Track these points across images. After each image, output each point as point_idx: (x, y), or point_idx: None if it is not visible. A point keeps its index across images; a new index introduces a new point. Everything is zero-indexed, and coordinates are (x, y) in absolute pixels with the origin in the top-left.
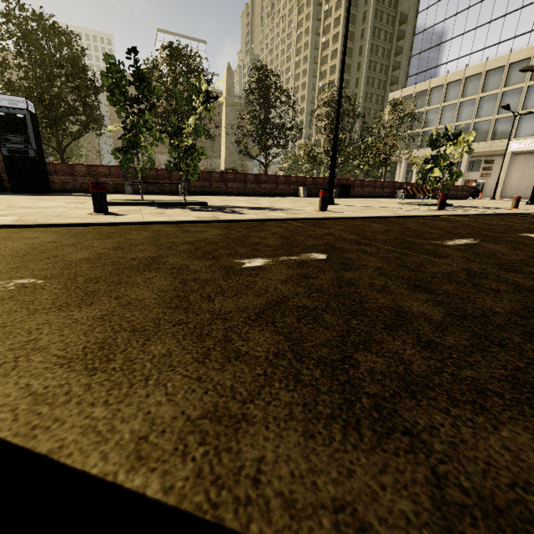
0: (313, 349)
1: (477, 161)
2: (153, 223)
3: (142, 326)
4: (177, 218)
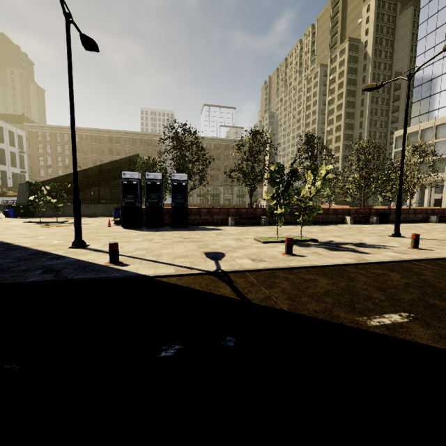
0: None
1: None
2: (339, 265)
3: None
4: (343, 260)
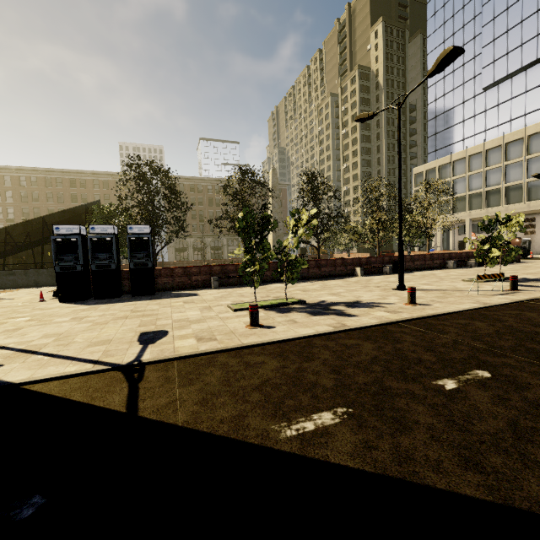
0: None
1: None
2: (309, 336)
3: (464, 445)
4: (317, 328)
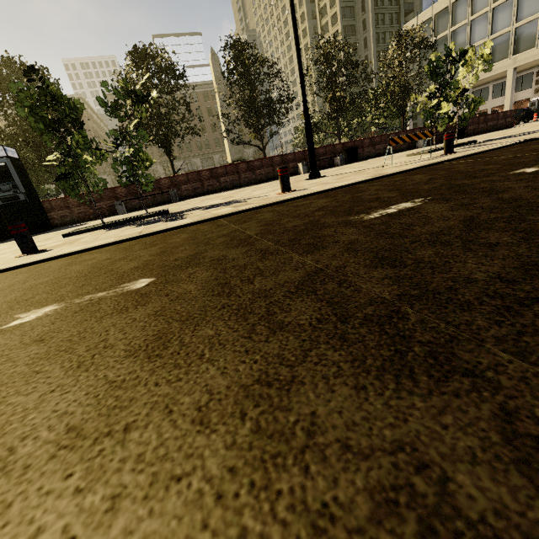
0: None
1: (527, 75)
2: (58, 257)
3: None
4: (93, 243)
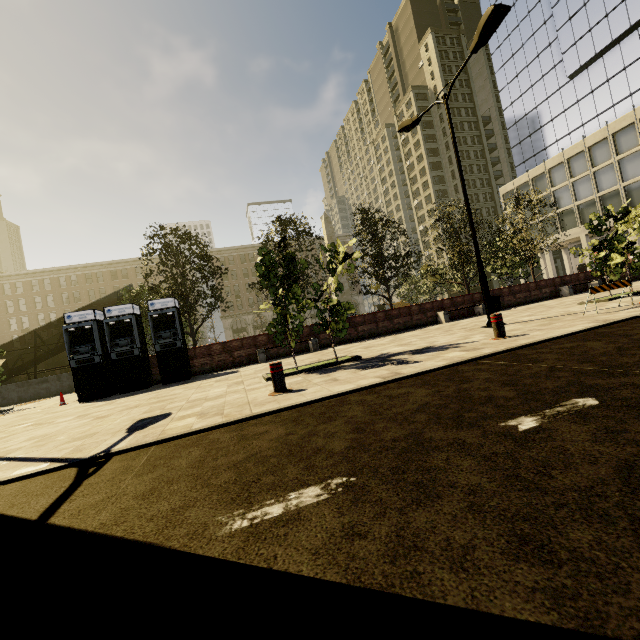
0: None
1: None
2: (344, 393)
3: (526, 514)
4: (360, 382)
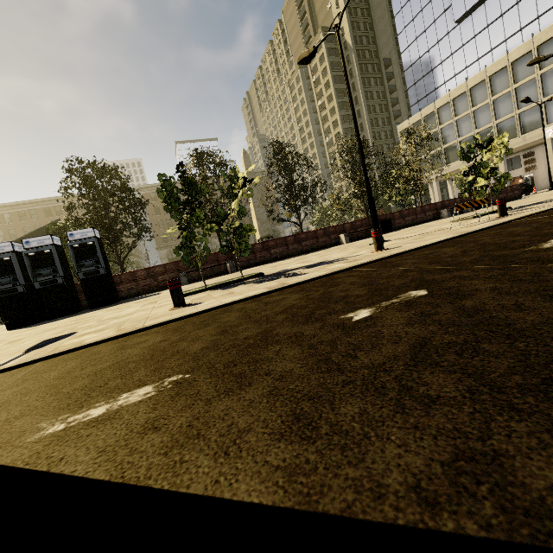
0: (502, 378)
1: (515, 158)
2: (232, 303)
3: (314, 393)
4: (249, 293)
